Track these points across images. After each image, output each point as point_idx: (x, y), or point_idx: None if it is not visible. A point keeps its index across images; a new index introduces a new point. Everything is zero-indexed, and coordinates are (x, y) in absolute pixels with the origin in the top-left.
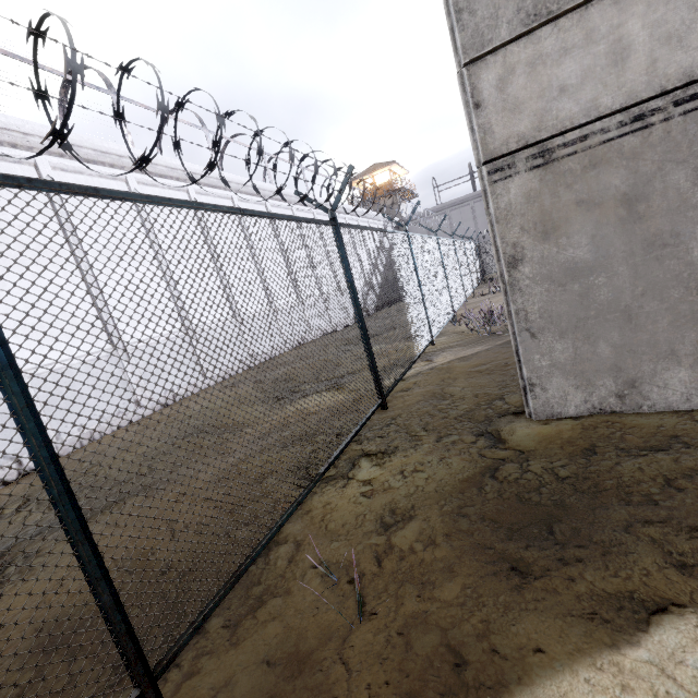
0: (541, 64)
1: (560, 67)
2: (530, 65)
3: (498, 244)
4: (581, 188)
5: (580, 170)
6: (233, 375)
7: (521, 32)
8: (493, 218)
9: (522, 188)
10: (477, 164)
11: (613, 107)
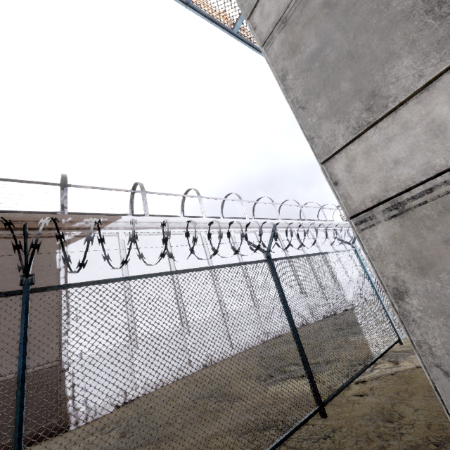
0: (373, 151)
1: (388, 149)
2: (365, 153)
3: (380, 277)
4: (444, 228)
5: (436, 215)
6: (251, 347)
7: (352, 138)
8: (369, 256)
9: (386, 232)
10: (347, 218)
11: (448, 164)
